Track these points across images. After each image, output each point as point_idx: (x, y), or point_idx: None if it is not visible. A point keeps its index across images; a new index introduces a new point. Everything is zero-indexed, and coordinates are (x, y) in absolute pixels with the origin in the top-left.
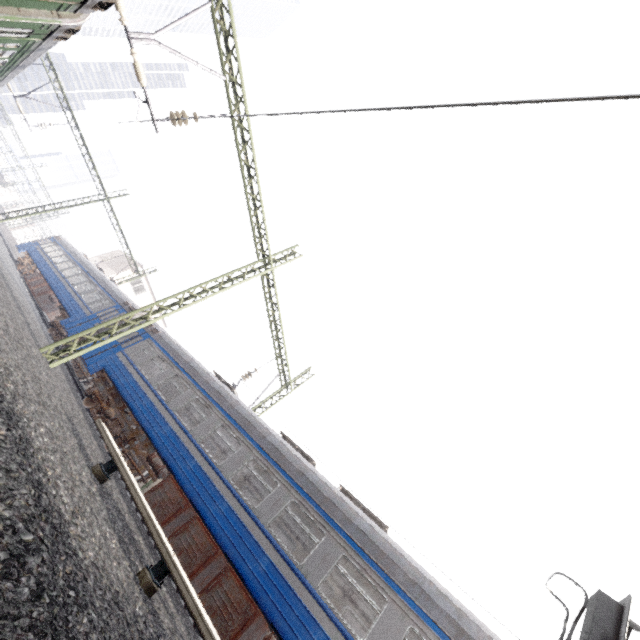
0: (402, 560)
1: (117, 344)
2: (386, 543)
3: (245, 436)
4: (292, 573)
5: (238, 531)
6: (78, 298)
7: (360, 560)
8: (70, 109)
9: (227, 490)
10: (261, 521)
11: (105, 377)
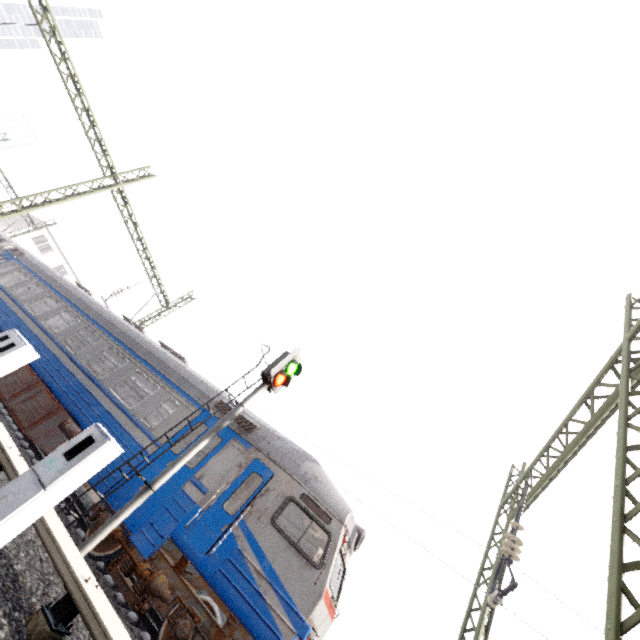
0: (182, 369)
1: None
2: (175, 363)
3: (83, 315)
4: (93, 384)
5: (57, 368)
6: None
7: (149, 372)
8: None
9: (56, 347)
10: (78, 360)
11: None
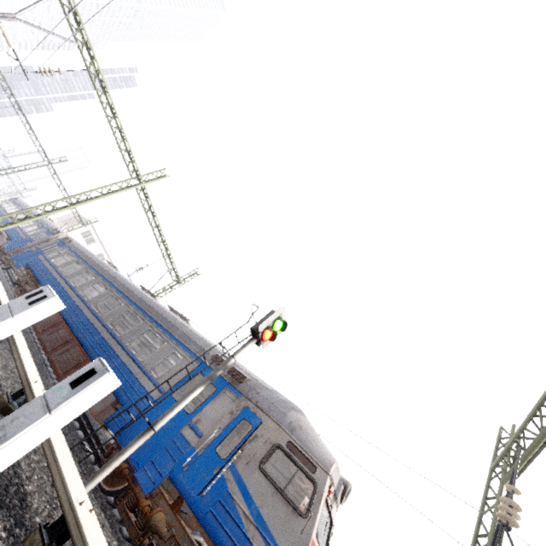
0: (185, 328)
1: (40, 251)
2: (179, 323)
3: (111, 286)
4: (113, 340)
5: (88, 327)
6: (20, 230)
7: (158, 330)
8: (13, 95)
9: (88, 310)
10: (104, 321)
11: (29, 271)
